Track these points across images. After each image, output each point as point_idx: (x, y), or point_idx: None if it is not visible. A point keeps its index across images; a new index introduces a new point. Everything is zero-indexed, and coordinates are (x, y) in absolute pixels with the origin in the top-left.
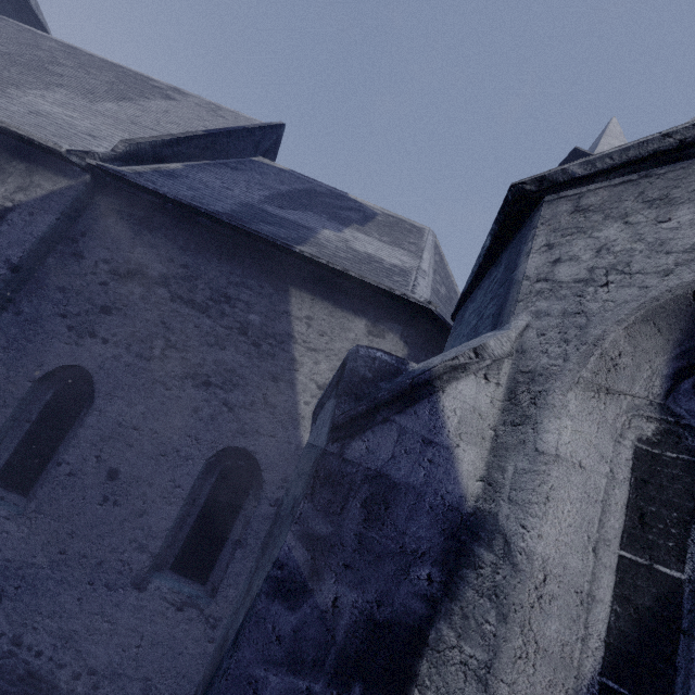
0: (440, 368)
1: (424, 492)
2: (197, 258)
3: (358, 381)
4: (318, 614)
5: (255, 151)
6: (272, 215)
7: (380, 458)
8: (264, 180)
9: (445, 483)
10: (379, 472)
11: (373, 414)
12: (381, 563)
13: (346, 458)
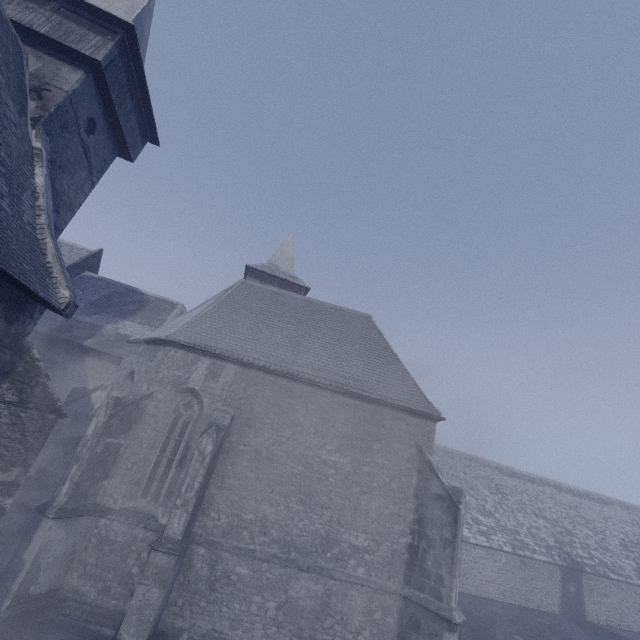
0: (91, 390)
1: (86, 414)
2: (44, 349)
3: (72, 395)
4: (61, 435)
5: (83, 270)
6: (81, 323)
7: (75, 408)
8: (84, 295)
9: (91, 412)
10: (75, 411)
11: (73, 401)
12: (75, 427)
13: (67, 409)
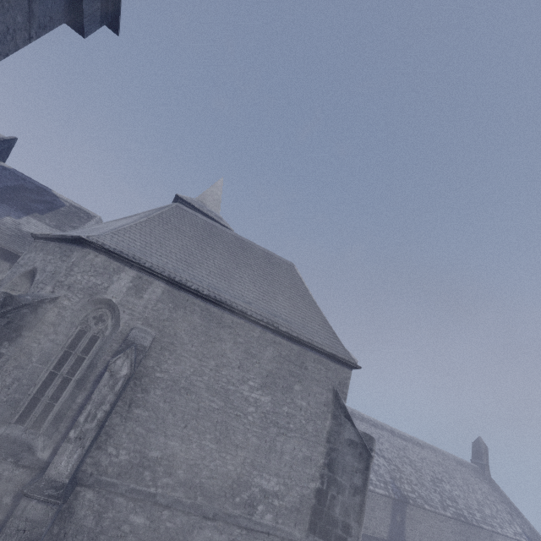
0: None
1: None
2: None
3: None
4: None
5: None
6: None
7: None
8: None
9: None
10: None
11: None
12: None
13: None
